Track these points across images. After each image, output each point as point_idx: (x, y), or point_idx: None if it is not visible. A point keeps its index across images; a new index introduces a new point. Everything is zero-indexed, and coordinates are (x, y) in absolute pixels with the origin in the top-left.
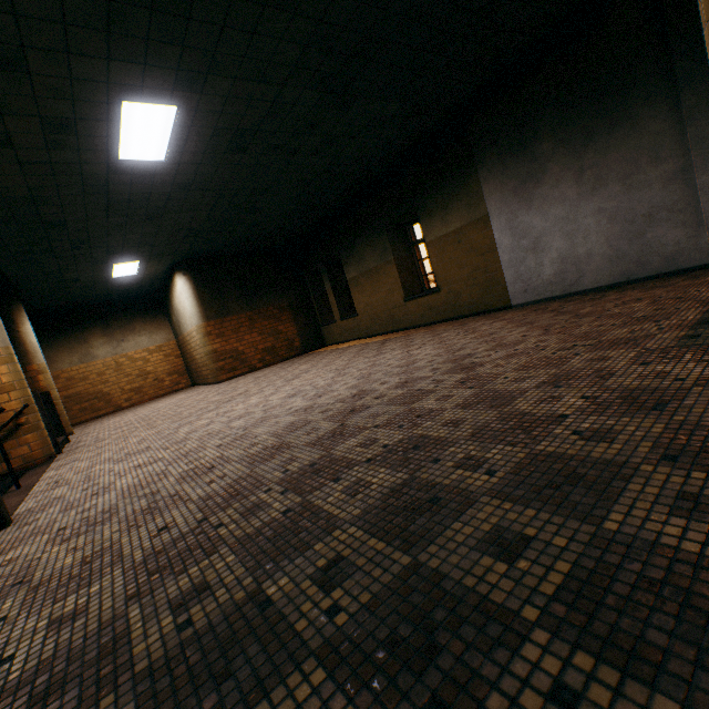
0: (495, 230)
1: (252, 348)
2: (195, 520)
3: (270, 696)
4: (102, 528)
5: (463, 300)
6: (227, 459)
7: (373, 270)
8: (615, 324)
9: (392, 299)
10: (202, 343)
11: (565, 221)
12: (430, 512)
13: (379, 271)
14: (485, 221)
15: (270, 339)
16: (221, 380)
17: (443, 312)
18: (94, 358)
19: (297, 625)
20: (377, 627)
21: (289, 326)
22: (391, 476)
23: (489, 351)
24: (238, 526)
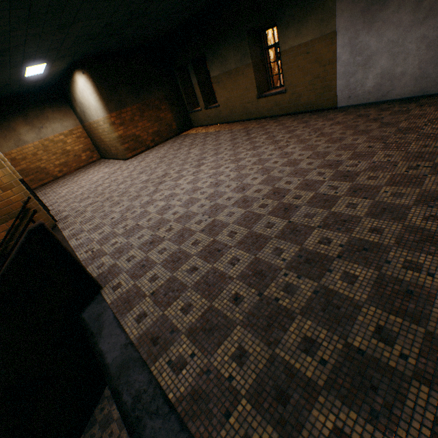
0: (338, 46)
1: (145, 132)
2: (253, 293)
3: (407, 397)
4: (186, 295)
5: (302, 101)
6: (224, 244)
7: (234, 71)
8: (436, 146)
9: (248, 96)
10: (109, 131)
11: (394, 44)
12: (411, 299)
13: (238, 73)
14: (332, 37)
15: (156, 125)
16: (128, 157)
17: (286, 109)
18: (25, 143)
19: (390, 363)
20: (434, 365)
21: (167, 114)
22: (365, 271)
23: (352, 160)
24: (290, 300)
